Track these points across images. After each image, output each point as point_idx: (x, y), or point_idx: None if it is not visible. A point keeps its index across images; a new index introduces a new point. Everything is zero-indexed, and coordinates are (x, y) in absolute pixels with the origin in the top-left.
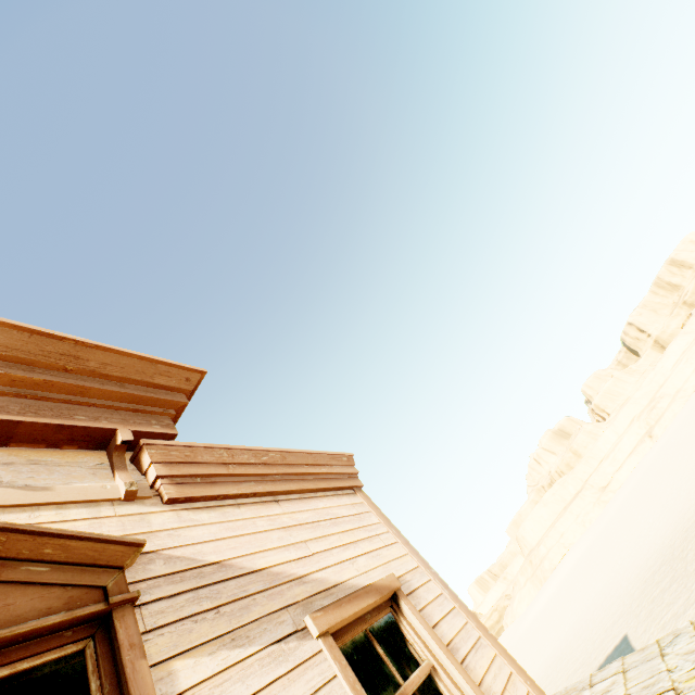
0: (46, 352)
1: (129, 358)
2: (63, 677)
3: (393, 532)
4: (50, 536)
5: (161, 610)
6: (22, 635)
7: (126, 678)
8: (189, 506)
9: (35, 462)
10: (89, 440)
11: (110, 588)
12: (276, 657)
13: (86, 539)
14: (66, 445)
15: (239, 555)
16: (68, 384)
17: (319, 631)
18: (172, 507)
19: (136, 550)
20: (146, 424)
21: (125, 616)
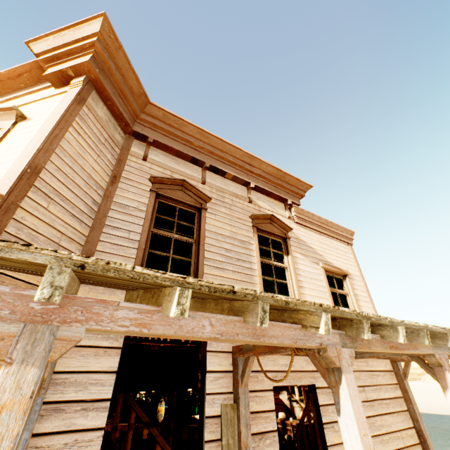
0: (279, 175)
1: (294, 179)
2: (277, 244)
3: (356, 263)
4: (279, 220)
5: (293, 243)
6: (276, 234)
7: (288, 249)
8: (299, 225)
9: (273, 202)
10: (282, 200)
11: (286, 234)
12: (311, 263)
13: (284, 223)
14: (277, 200)
15: (308, 242)
16: (281, 185)
17: (322, 266)
18: (296, 224)
19: (291, 230)
20: (294, 199)
21: (288, 240)
